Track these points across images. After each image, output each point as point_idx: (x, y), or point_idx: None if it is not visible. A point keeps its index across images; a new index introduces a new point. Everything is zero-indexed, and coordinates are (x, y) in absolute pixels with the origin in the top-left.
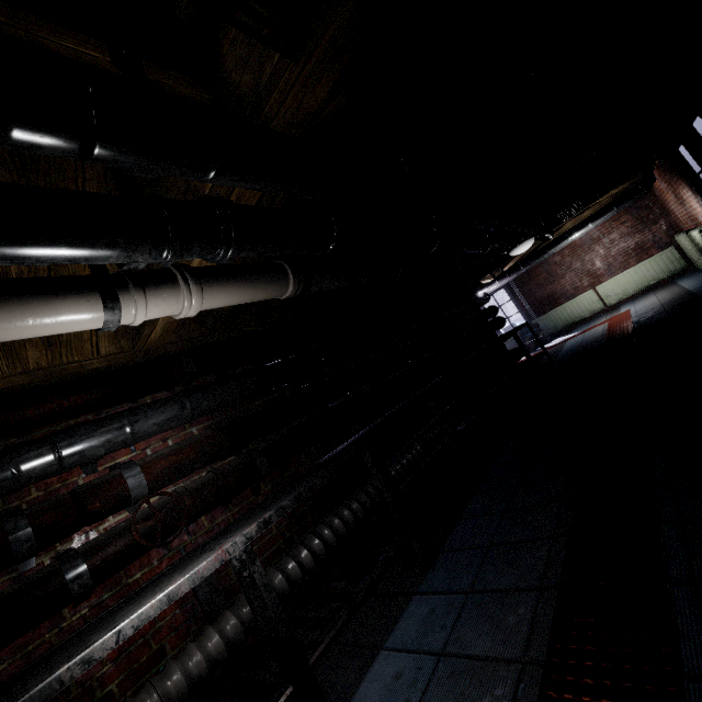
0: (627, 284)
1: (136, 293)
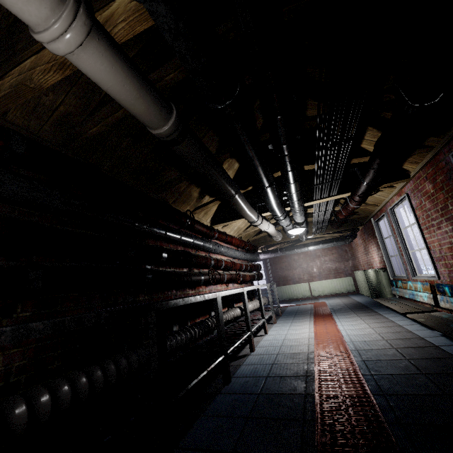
0: (326, 288)
1: None
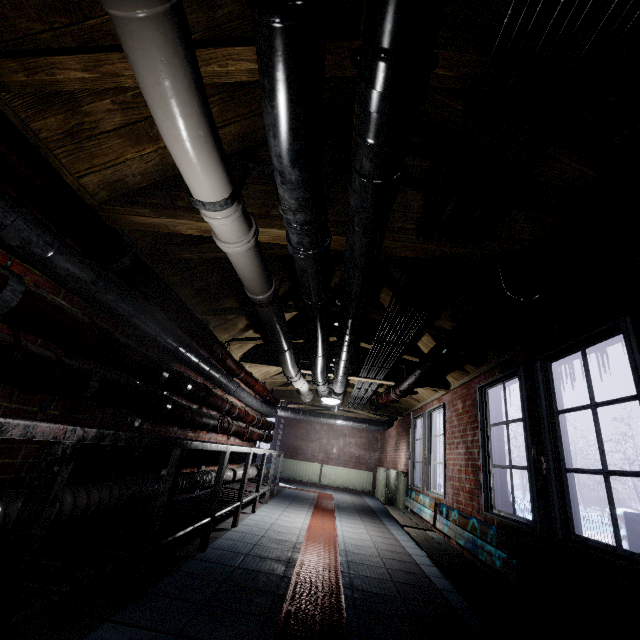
0: (339, 477)
1: (239, 211)
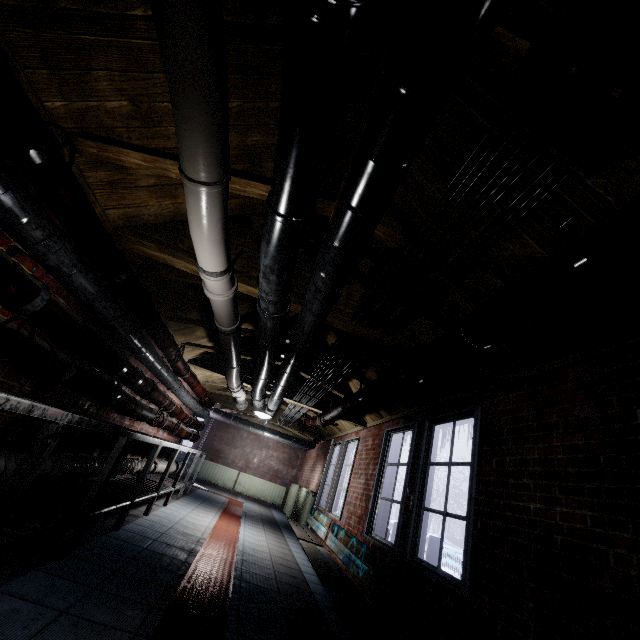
0: (254, 487)
1: (228, 278)
